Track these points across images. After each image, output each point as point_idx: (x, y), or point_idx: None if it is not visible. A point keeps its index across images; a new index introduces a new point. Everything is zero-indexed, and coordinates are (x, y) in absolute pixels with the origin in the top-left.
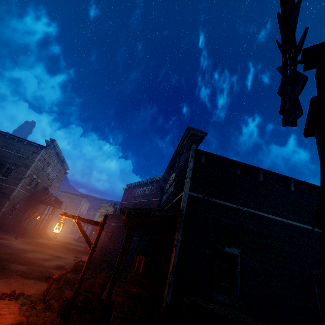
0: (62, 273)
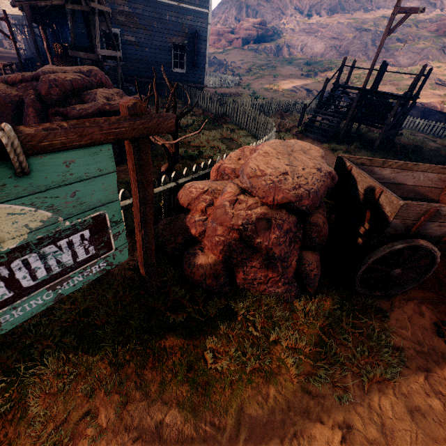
0: (7, 64)
